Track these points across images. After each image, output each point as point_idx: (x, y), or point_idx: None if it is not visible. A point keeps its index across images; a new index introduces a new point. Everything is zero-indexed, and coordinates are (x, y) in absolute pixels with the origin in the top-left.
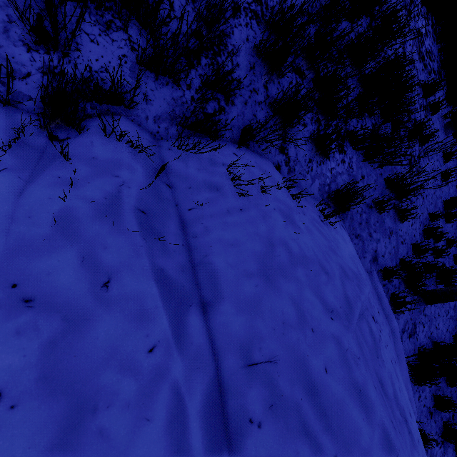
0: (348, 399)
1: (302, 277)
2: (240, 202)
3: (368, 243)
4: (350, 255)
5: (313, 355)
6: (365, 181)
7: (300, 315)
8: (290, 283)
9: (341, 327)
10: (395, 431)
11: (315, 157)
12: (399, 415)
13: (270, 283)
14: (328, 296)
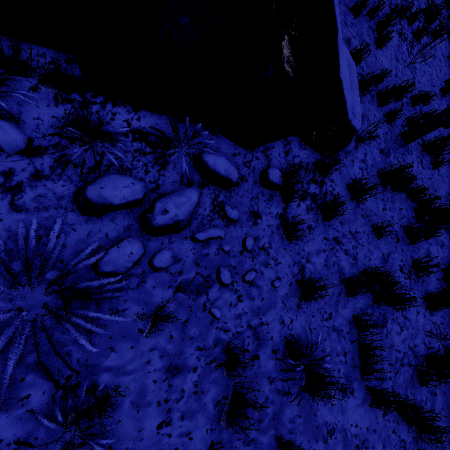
0: None
1: None
2: None
3: (342, 26)
4: None
5: None
6: None
7: None
8: None
9: None
10: None
11: None
12: None
13: None
14: None
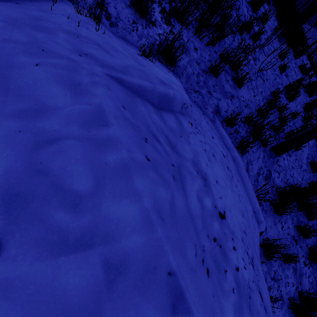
0: (53, 81)
1: (61, 35)
2: (20, 1)
3: (208, 99)
4: (166, 77)
5: (27, 56)
6: (199, 53)
7: (35, 43)
8: (40, 32)
9: (90, 61)
10: (143, 140)
11: (139, 21)
12: (193, 171)
13: (12, 26)
14: (89, 50)
